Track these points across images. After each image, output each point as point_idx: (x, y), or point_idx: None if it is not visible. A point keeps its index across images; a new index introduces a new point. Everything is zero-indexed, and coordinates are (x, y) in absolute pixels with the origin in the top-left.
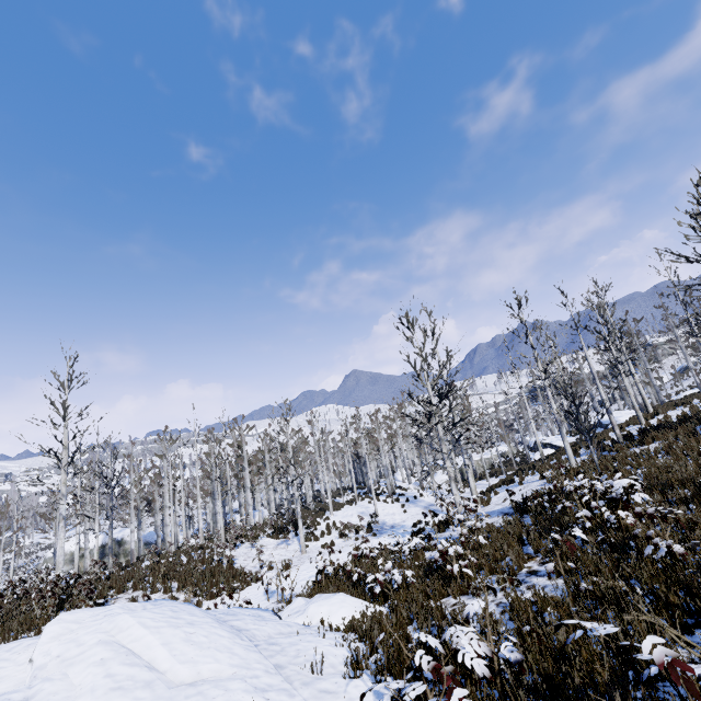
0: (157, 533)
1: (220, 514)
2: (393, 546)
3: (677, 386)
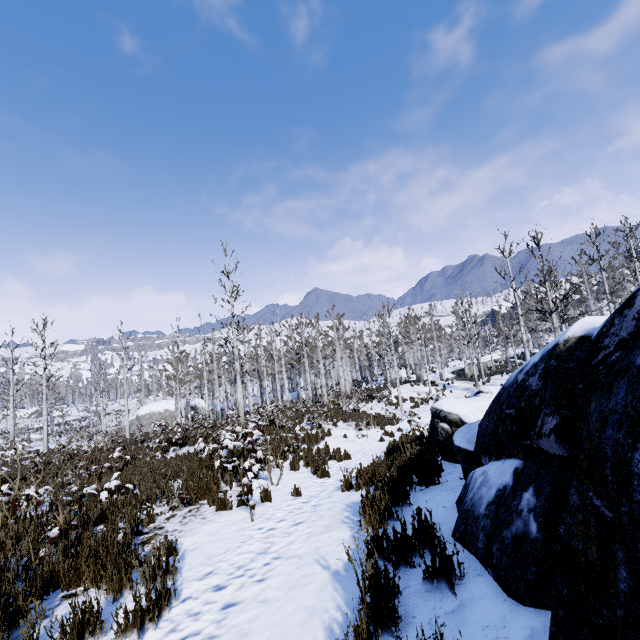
0: None
1: (323, 383)
2: None
3: None
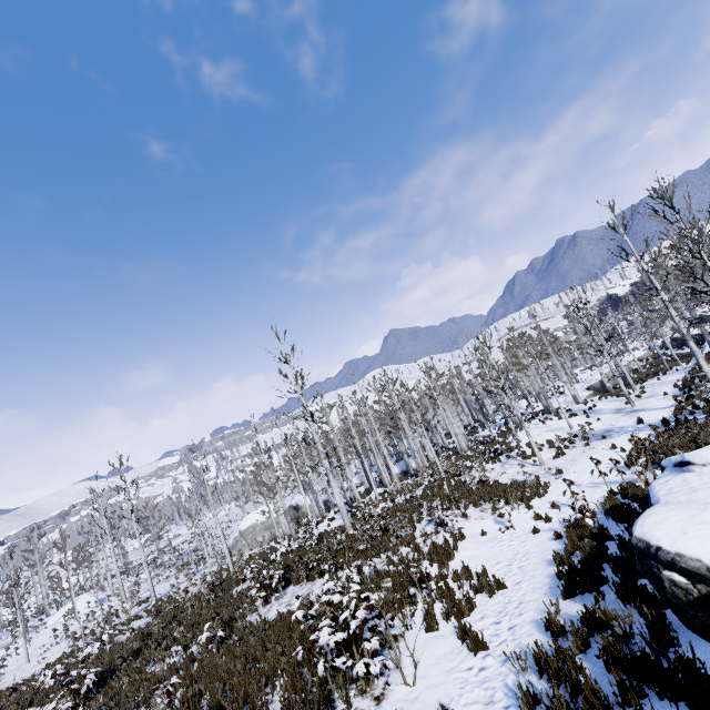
0: (343, 490)
1: (433, 452)
2: (653, 436)
3: None
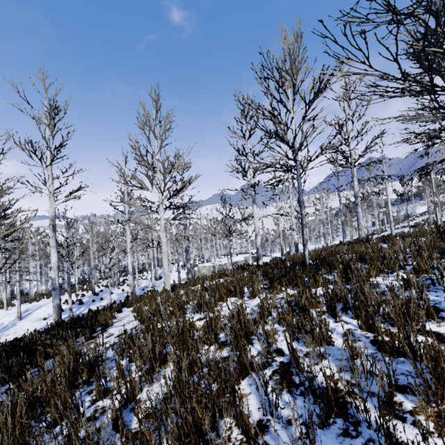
0: None
1: None
2: None
3: (412, 220)
